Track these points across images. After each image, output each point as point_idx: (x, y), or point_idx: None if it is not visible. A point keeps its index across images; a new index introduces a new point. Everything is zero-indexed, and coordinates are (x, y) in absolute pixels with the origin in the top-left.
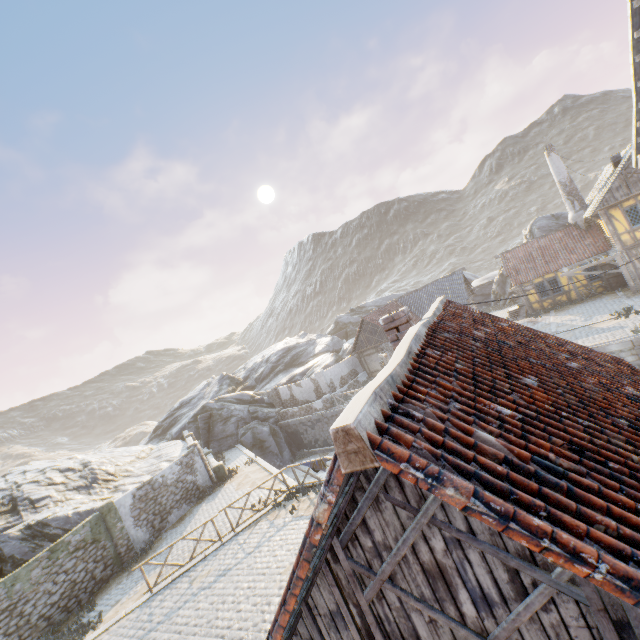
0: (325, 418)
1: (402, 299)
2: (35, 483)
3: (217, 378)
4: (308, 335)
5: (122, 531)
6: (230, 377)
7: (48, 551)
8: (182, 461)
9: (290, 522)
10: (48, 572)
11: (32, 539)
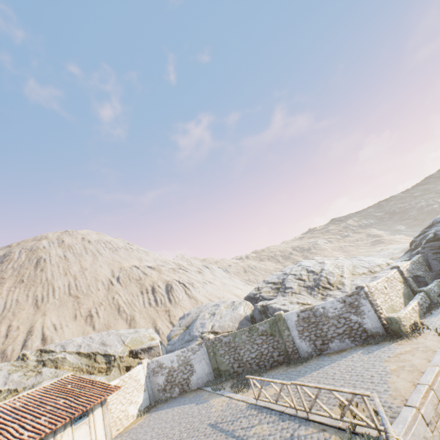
0: None
1: None
2: (293, 276)
3: None
4: None
5: (288, 337)
6: None
7: (248, 328)
8: (344, 300)
9: None
10: (249, 339)
11: (262, 313)
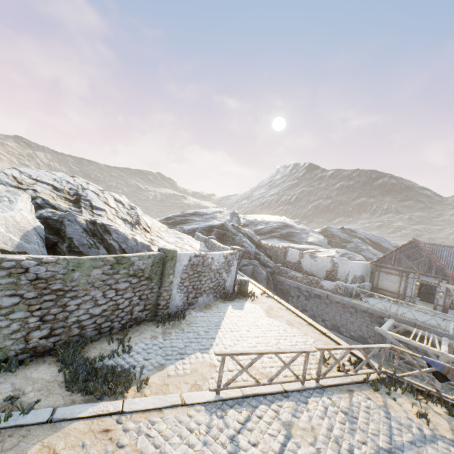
0: (327, 299)
1: (433, 246)
2: (96, 194)
3: (229, 211)
4: (302, 225)
5: (170, 285)
6: (238, 217)
7: (114, 258)
8: (227, 256)
9: (437, 439)
10: (104, 280)
11: (91, 235)
